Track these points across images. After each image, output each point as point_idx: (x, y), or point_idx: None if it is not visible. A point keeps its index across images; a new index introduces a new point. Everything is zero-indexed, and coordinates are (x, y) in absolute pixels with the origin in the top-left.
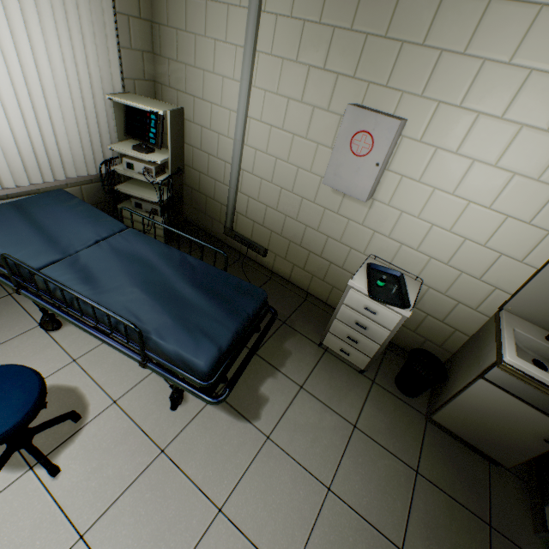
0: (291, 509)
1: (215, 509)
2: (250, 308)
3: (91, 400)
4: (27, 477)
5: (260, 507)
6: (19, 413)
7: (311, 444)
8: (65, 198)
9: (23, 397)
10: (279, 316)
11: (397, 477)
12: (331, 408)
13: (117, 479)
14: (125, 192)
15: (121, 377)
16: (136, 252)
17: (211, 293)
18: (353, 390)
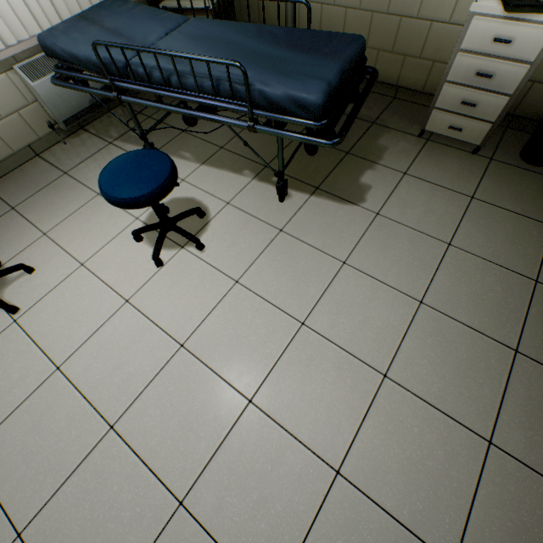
0: (412, 260)
1: (340, 263)
2: (350, 51)
3: (208, 204)
4: (182, 253)
5: (381, 260)
6: (163, 176)
7: (424, 215)
8: (120, 4)
9: (161, 166)
10: (366, 119)
11: (527, 232)
12: (442, 187)
13: (249, 250)
14: (171, 8)
15: (226, 186)
16: (209, 35)
17: (301, 49)
18: (467, 170)
